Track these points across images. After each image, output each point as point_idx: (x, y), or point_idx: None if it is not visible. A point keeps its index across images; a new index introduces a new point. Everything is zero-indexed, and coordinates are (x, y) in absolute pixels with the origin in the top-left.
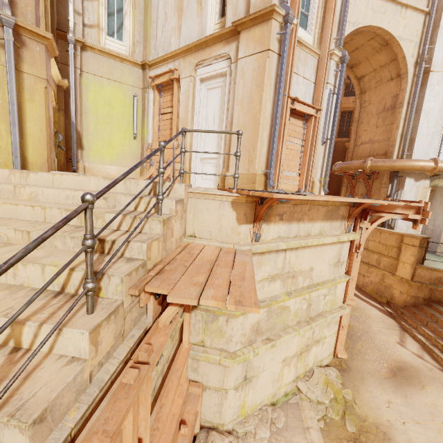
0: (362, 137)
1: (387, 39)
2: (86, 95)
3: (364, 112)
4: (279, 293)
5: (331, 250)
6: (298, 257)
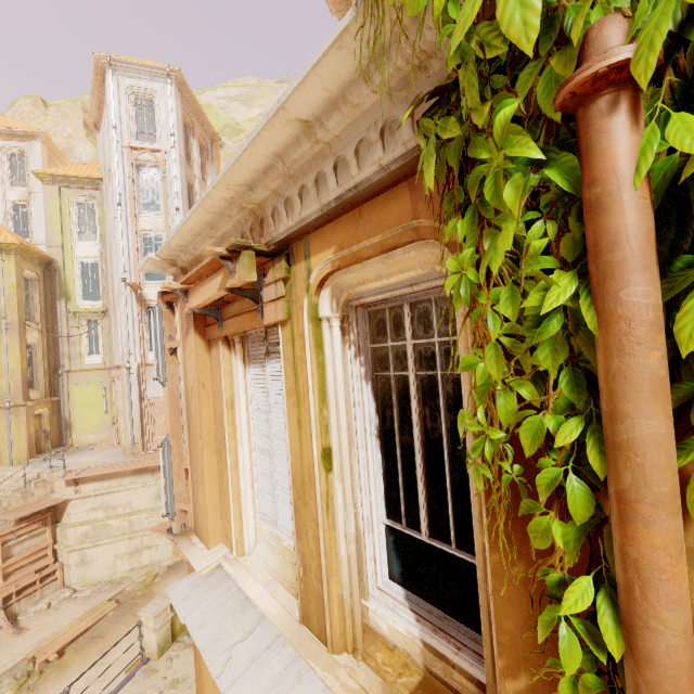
0: None
1: None
2: (73, 397)
3: None
4: (103, 517)
5: (148, 491)
6: (115, 497)
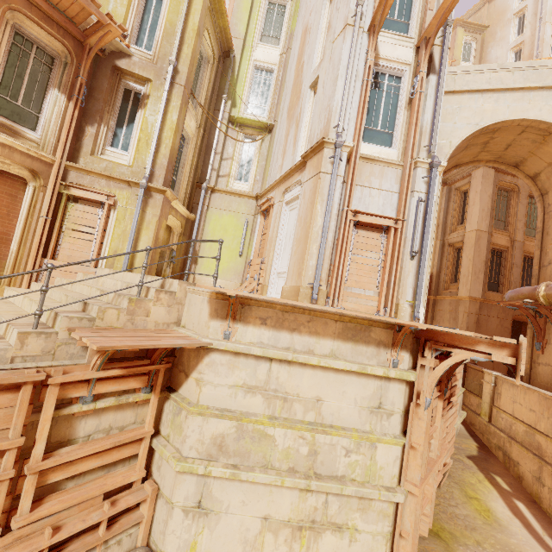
0: (549, 253)
1: (545, 128)
2: (208, 224)
3: (549, 219)
4: (261, 413)
5: (361, 385)
6: (293, 375)
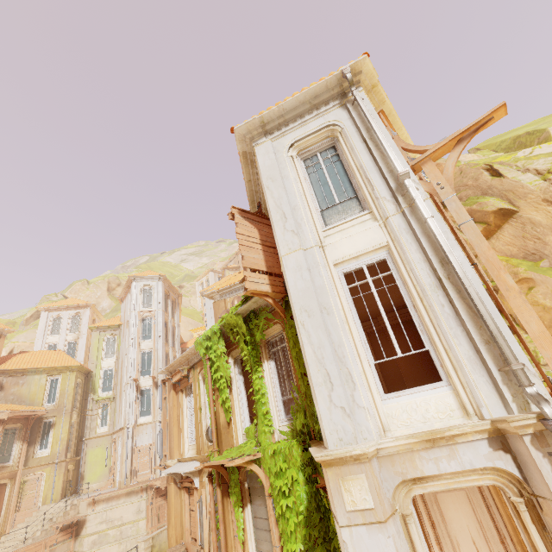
0: None
1: None
2: (88, 457)
3: None
4: (106, 528)
5: (133, 507)
6: (114, 513)
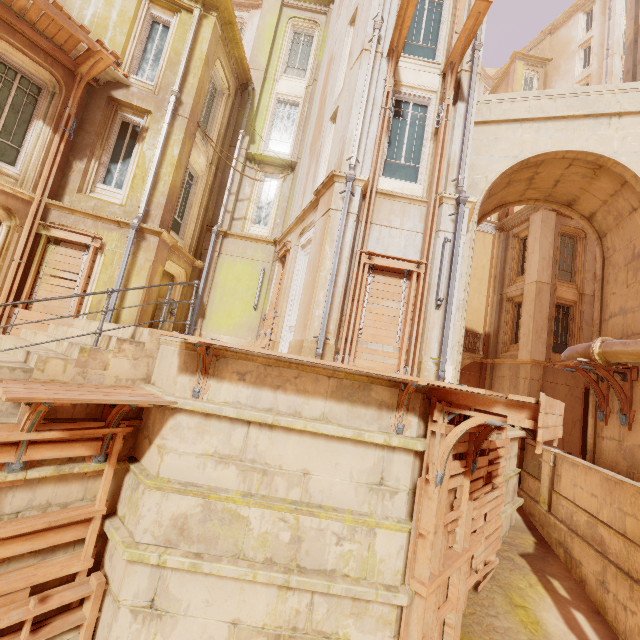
0: (610, 305)
1: (594, 160)
2: (219, 272)
3: (609, 265)
4: (235, 488)
5: (358, 456)
6: (275, 442)
